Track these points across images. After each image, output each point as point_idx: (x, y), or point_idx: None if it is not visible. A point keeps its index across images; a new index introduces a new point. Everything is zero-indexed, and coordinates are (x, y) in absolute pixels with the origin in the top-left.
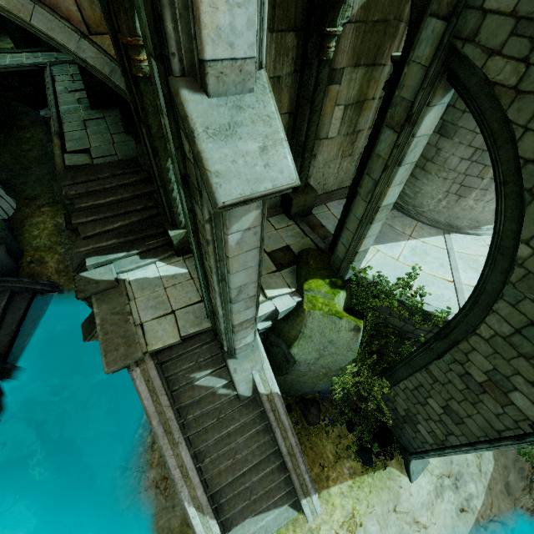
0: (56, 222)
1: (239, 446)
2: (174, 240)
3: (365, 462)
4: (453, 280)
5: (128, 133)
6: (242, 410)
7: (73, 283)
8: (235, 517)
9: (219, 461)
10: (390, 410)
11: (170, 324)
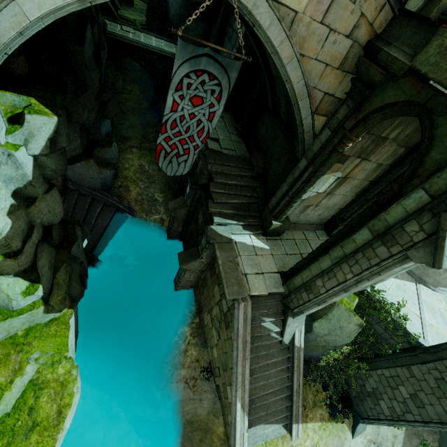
0: (140, 163)
1: (270, 374)
2: (271, 227)
3: (332, 414)
4: (420, 316)
5: (240, 136)
6: (279, 351)
7: (207, 231)
8: (254, 420)
9: (258, 379)
10: (357, 384)
11: (262, 281)
